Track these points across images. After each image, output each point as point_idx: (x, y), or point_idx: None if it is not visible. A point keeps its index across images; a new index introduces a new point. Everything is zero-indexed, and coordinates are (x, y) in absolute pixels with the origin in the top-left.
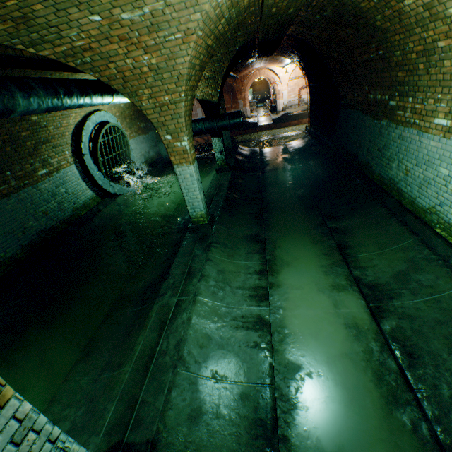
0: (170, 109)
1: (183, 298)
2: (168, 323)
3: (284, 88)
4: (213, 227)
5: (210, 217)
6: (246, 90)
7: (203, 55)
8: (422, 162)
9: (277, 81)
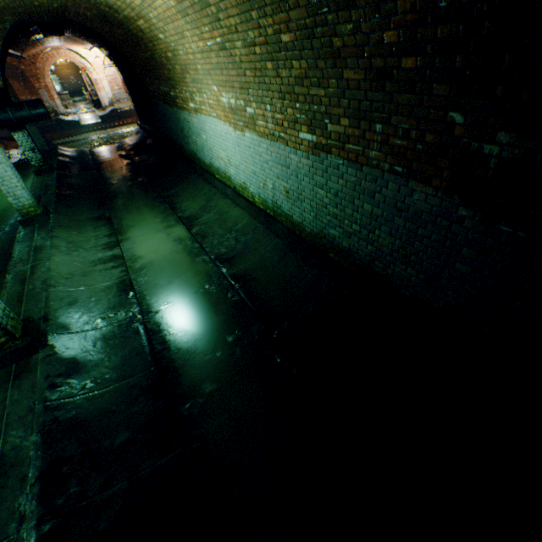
0: None
1: (37, 263)
2: (29, 278)
3: (102, 77)
4: (51, 217)
5: (43, 208)
6: (45, 76)
7: None
8: (197, 134)
9: (89, 67)
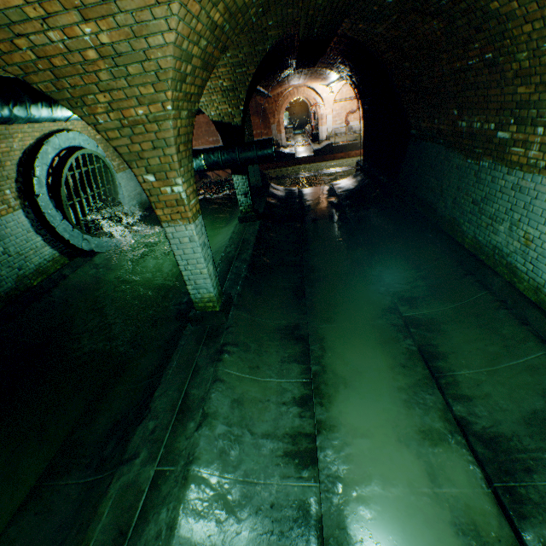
0: (149, 130)
1: (166, 468)
2: (130, 534)
3: (328, 112)
4: (229, 315)
5: (225, 298)
6: (280, 113)
7: (205, 40)
8: None
9: (319, 103)
